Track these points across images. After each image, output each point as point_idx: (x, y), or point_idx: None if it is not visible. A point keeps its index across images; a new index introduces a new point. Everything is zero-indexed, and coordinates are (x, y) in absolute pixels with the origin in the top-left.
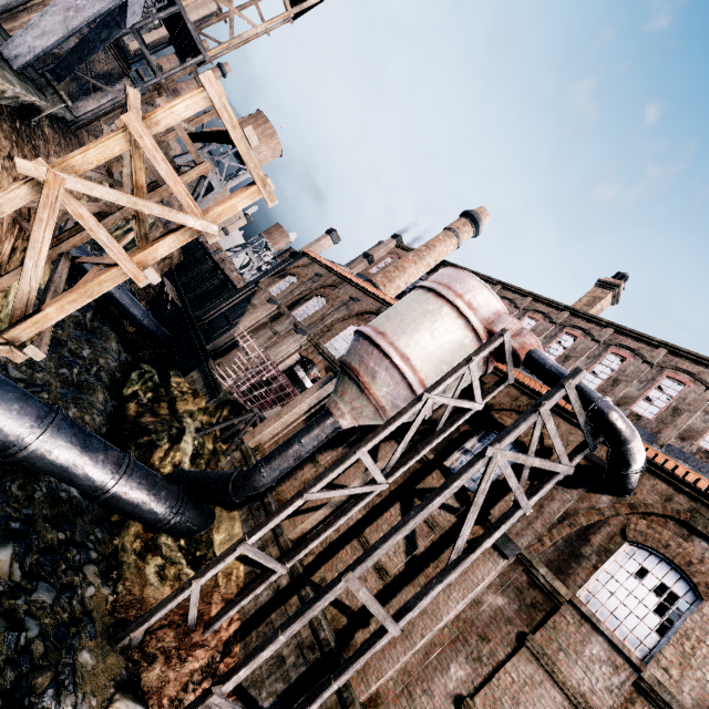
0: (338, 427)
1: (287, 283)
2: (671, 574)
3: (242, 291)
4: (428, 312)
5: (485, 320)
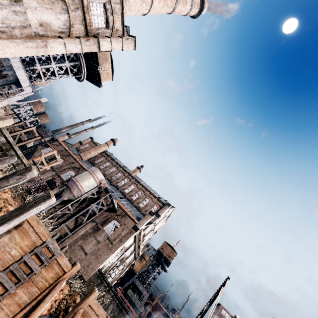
0: (64, 199)
1: (49, 149)
2: (118, 224)
3: (29, 149)
4: (88, 177)
5: (100, 180)
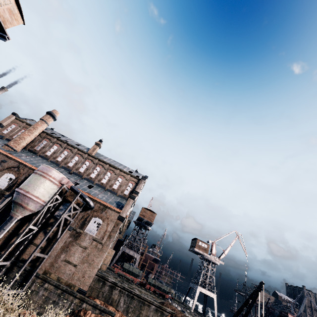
0: (17, 219)
1: None
2: (99, 220)
3: None
4: (42, 183)
5: (59, 180)
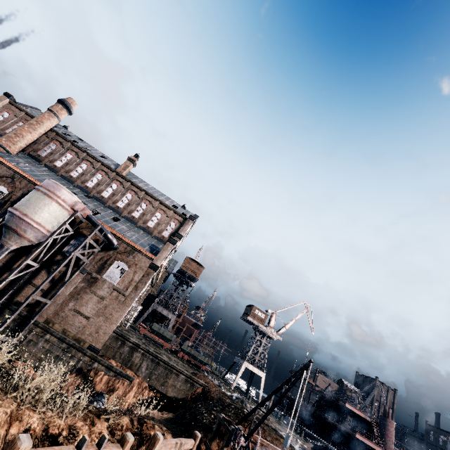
0: (10, 250)
1: None
2: (124, 265)
3: None
4: (46, 205)
5: (71, 205)
